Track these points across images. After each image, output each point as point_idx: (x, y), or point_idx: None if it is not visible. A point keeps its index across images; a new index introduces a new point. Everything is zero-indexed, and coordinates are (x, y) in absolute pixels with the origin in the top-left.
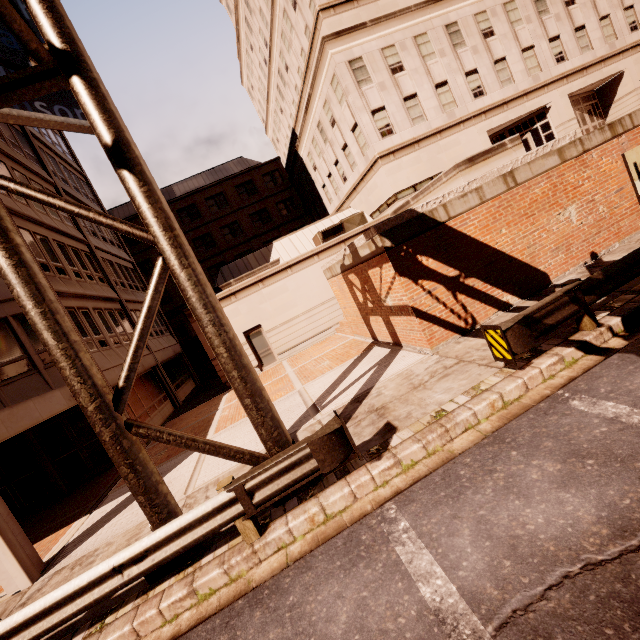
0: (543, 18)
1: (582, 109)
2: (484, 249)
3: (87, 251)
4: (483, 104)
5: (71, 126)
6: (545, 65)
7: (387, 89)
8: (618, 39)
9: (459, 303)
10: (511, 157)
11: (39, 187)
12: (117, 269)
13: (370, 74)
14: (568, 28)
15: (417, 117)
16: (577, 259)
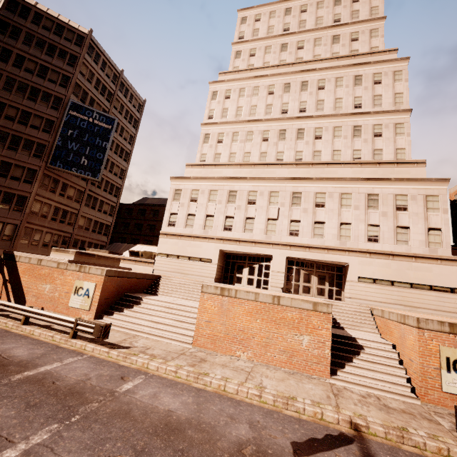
0: (293, 207)
1: (312, 271)
2: (19, 278)
3: (76, 213)
4: (227, 235)
5: (81, 176)
6: (280, 232)
7: (184, 207)
8: (351, 241)
9: (2, 288)
10: (68, 257)
11: (73, 188)
12: (92, 222)
13: (181, 197)
14: (310, 219)
15: (190, 225)
16: (37, 305)
